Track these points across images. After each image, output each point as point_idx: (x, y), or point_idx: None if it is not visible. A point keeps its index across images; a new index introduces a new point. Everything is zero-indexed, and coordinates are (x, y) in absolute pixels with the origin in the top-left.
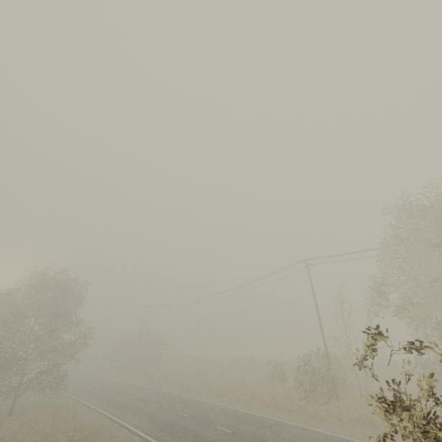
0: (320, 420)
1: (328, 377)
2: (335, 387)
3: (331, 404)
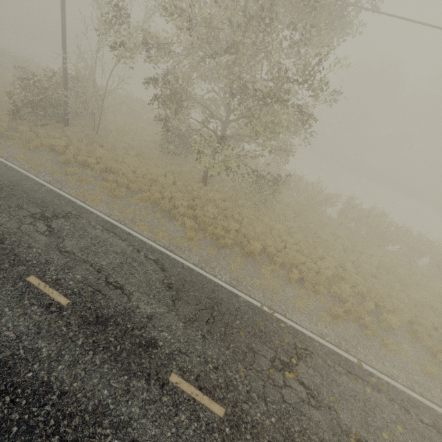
0: (8, 138)
1: (57, 102)
2: (66, 115)
3: (47, 128)
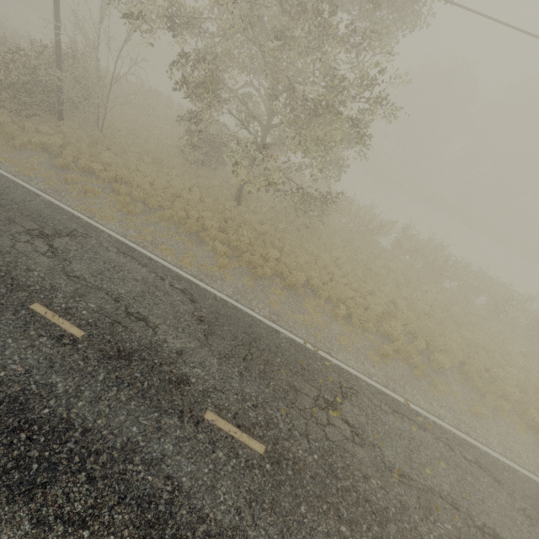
0: None
1: (47, 87)
2: (59, 105)
3: (35, 121)
